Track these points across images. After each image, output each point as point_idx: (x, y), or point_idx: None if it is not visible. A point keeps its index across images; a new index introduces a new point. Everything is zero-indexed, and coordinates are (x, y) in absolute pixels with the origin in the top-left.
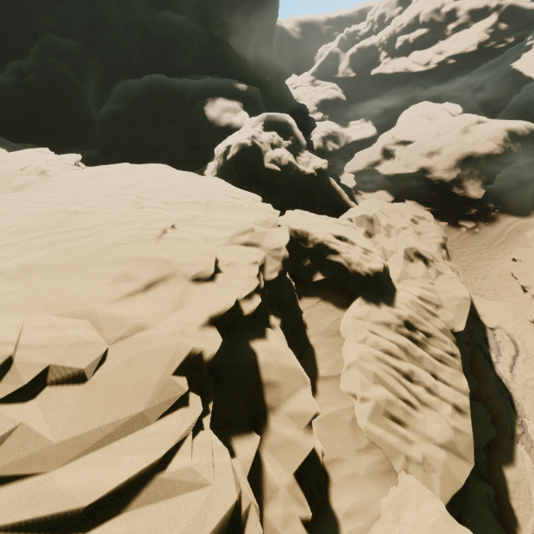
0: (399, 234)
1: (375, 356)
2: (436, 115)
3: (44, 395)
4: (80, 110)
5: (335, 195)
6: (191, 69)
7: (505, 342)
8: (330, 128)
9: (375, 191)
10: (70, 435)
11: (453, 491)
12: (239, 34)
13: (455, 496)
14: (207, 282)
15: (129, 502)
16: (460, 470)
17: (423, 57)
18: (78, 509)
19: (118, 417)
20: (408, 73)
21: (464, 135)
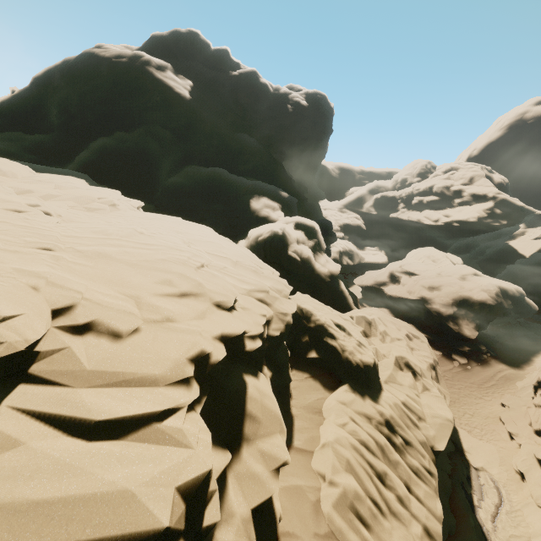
0: (393, 342)
1: (352, 444)
2: (440, 260)
3: (89, 336)
4: (153, 175)
5: (341, 296)
6: (248, 173)
7: (488, 487)
8: (348, 246)
9: (379, 307)
10: (100, 368)
11: None
12: (292, 161)
13: None
14: (225, 310)
15: (128, 434)
16: None
17: (433, 216)
18: (91, 420)
19: (138, 370)
20: (420, 224)
21: (462, 281)
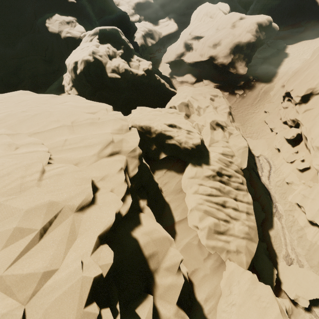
0: (205, 112)
1: (204, 200)
2: (215, 14)
3: None
4: None
5: (160, 87)
6: None
7: (264, 163)
8: (147, 27)
9: (184, 75)
10: None
11: (251, 258)
12: None
13: (252, 260)
14: (90, 207)
15: None
16: (253, 246)
17: None
18: None
19: None
20: None
21: (233, 29)
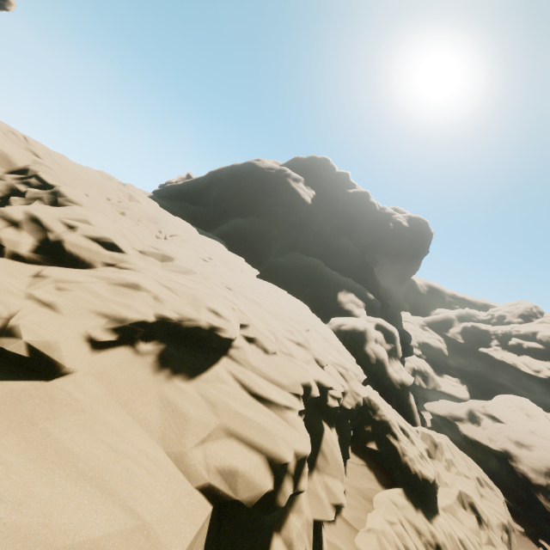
0: (459, 476)
1: (397, 545)
2: (536, 416)
3: (253, 345)
4: (266, 252)
5: (408, 410)
6: (340, 269)
7: None
8: (424, 366)
9: None
10: (259, 365)
11: None
12: (383, 269)
13: None
14: (320, 367)
15: (270, 406)
16: None
17: (534, 364)
18: (256, 388)
19: (276, 375)
20: (516, 368)
21: None
